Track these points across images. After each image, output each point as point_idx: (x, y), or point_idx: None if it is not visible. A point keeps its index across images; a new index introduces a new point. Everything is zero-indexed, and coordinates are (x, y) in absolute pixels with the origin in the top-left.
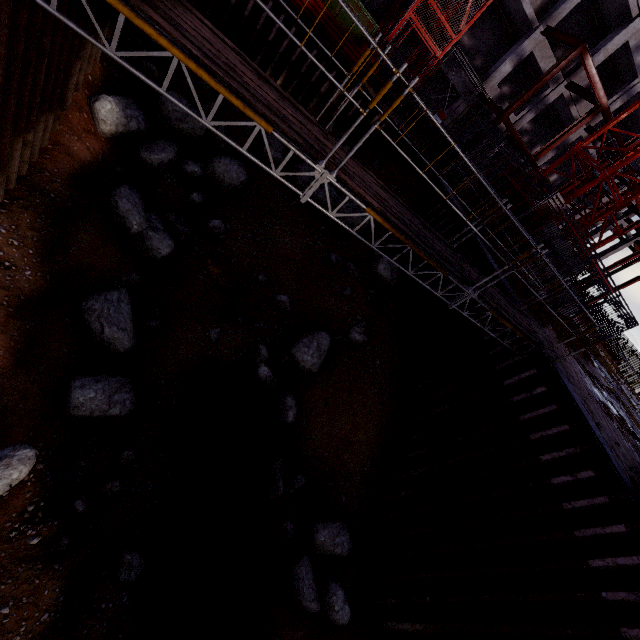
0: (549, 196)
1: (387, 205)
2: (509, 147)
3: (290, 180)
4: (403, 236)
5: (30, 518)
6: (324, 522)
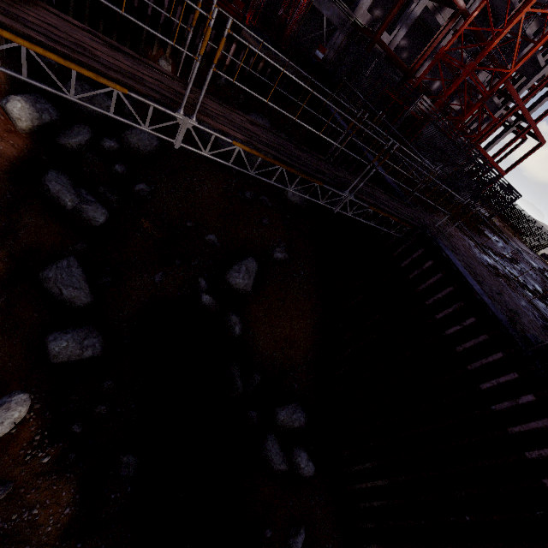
0: (417, 101)
1: (254, 136)
2: (390, 65)
3: (198, 136)
4: (272, 159)
5: (39, 445)
6: (282, 406)
